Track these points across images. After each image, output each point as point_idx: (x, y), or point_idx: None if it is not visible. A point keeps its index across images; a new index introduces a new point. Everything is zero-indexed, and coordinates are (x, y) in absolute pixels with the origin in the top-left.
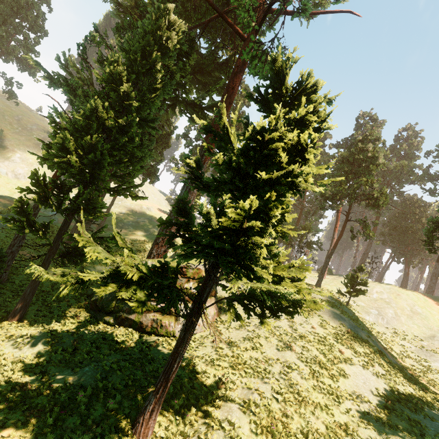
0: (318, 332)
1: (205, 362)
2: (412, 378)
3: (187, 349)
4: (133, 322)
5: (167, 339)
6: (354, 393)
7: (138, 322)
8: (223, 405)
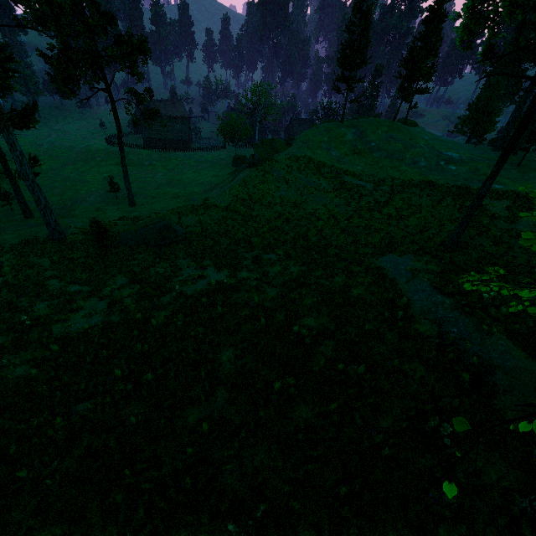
0: None
1: None
2: None
3: None
4: None
5: None
6: None
7: None
8: None
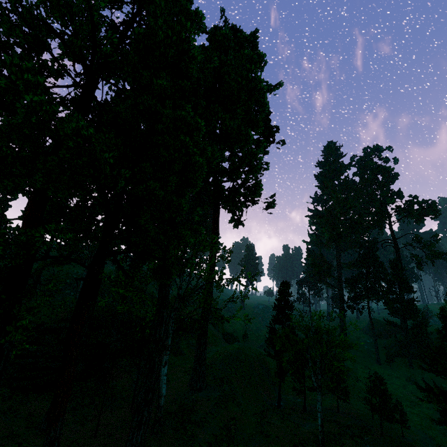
0: None
1: None
2: None
3: None
4: None
5: None
6: None
7: None
8: None
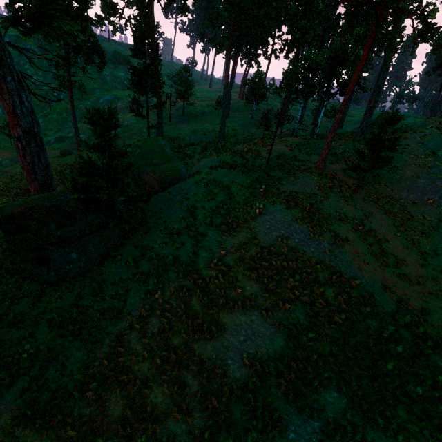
0: (225, 260)
1: (46, 320)
2: (384, 311)
3: (51, 300)
4: (25, 270)
5: (44, 287)
6: (211, 359)
7: (26, 270)
8: (17, 379)
